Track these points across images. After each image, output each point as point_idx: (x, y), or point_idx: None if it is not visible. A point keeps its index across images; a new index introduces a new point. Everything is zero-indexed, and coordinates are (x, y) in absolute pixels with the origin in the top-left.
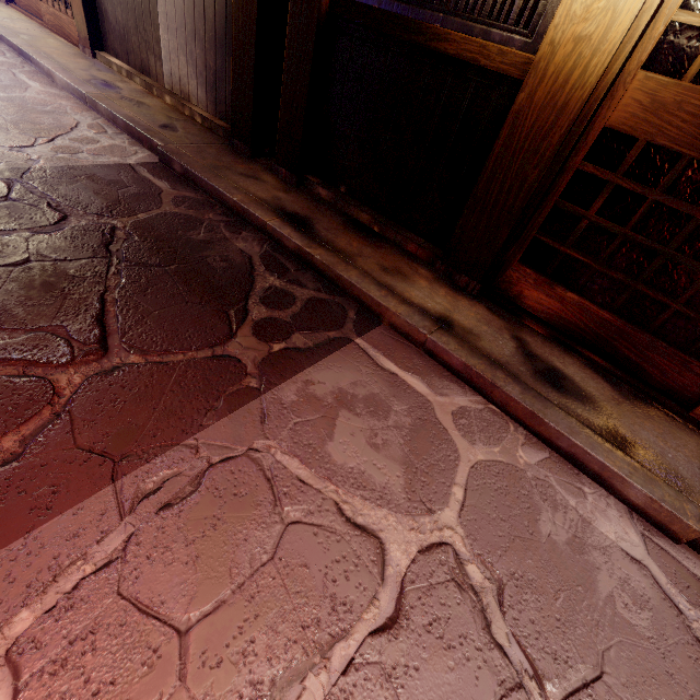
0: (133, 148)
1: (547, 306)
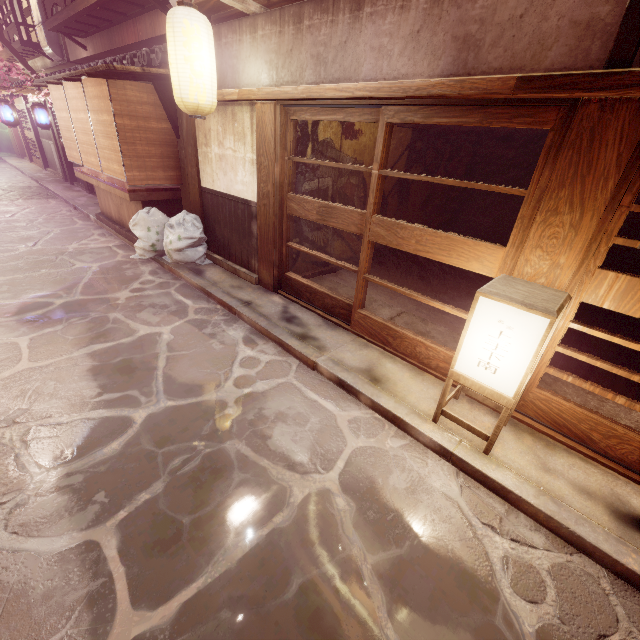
0: (35, 184)
1: None
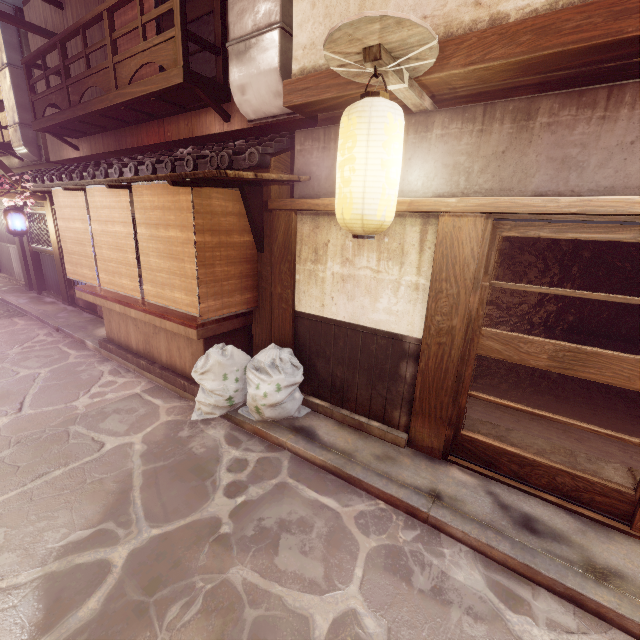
0: None
1: (82, 303)
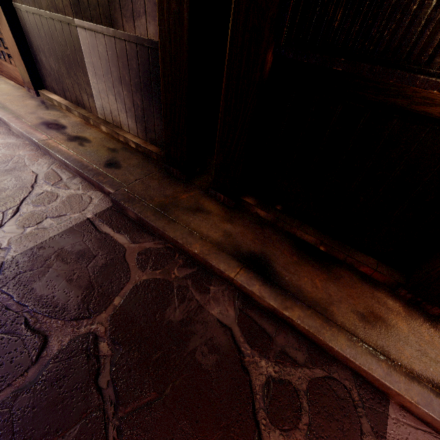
0: (87, 193)
1: None
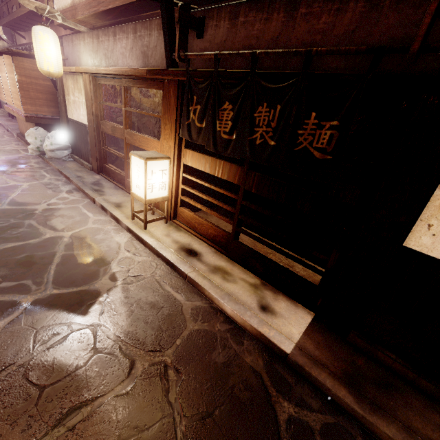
0: None
1: None
